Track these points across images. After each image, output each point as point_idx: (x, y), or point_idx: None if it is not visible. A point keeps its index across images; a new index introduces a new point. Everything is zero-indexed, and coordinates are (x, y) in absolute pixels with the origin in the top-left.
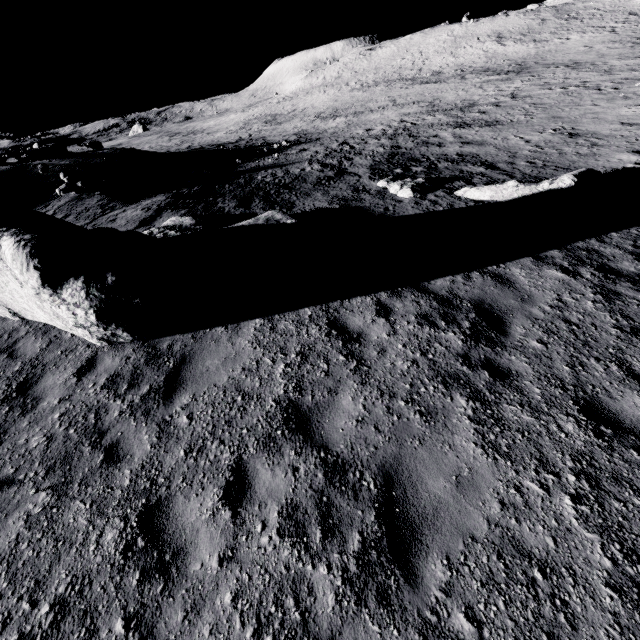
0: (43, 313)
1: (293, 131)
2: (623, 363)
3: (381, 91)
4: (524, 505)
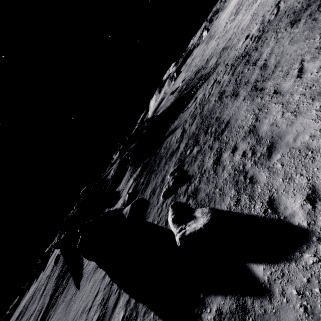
0: None
1: (226, 40)
2: None
3: None
4: None
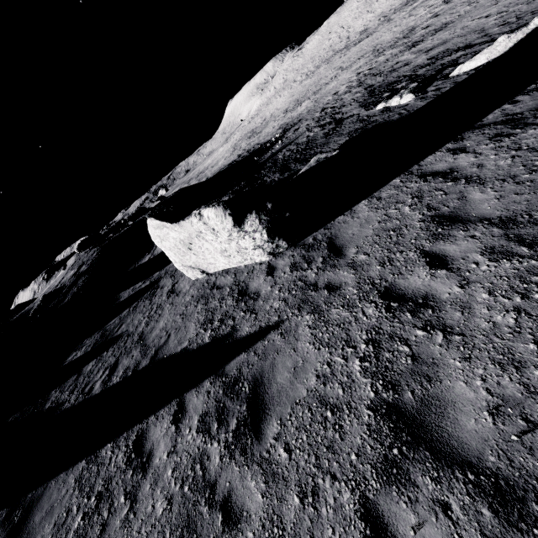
0: (224, 259)
1: (275, 129)
2: None
3: (325, 69)
4: None
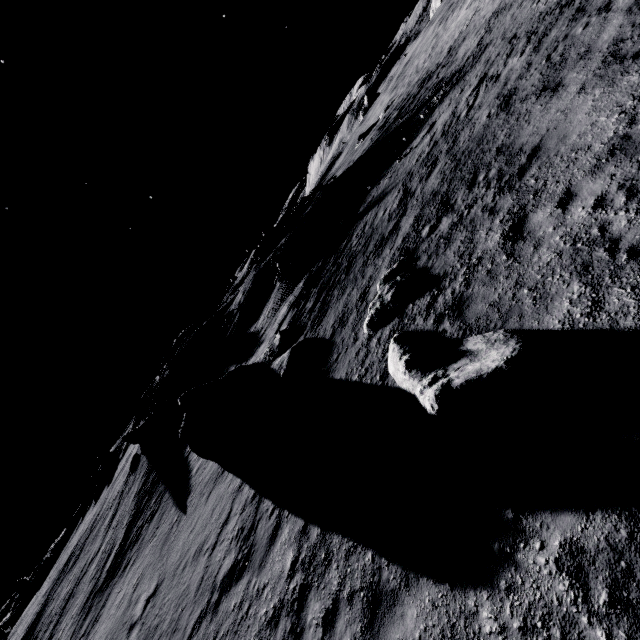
0: None
1: None
2: None
3: None
4: None
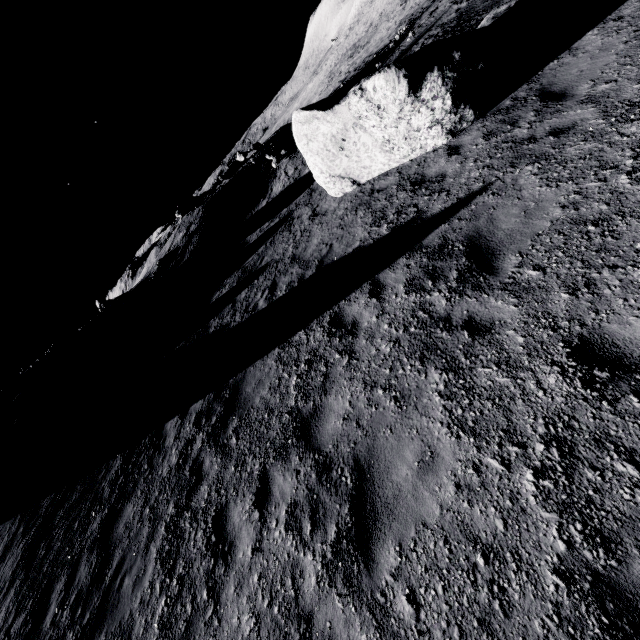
0: (383, 157)
1: (392, 29)
2: None
3: None
4: None
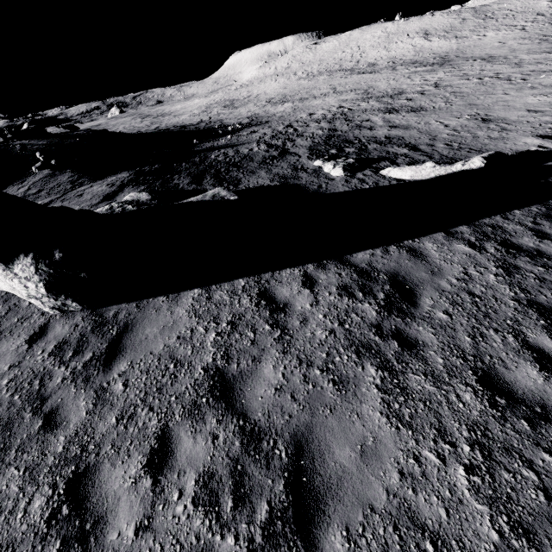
0: (3, 283)
1: (247, 115)
2: (519, 334)
3: (324, 80)
4: (421, 475)
